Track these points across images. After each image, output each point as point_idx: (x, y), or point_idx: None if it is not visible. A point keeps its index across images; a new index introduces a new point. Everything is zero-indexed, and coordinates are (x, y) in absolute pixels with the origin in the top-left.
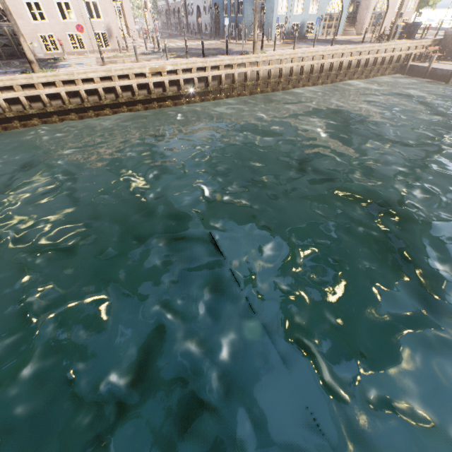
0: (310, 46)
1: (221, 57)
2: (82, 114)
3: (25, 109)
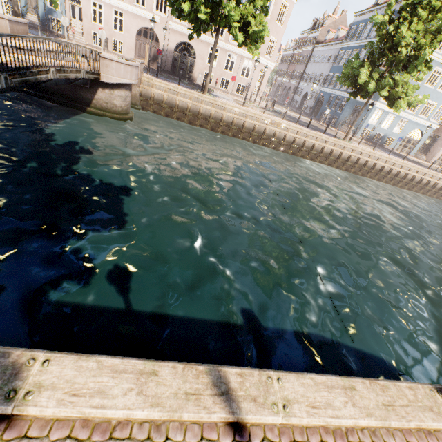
0: (385, 153)
1: (320, 133)
2: (214, 127)
3: (185, 111)
